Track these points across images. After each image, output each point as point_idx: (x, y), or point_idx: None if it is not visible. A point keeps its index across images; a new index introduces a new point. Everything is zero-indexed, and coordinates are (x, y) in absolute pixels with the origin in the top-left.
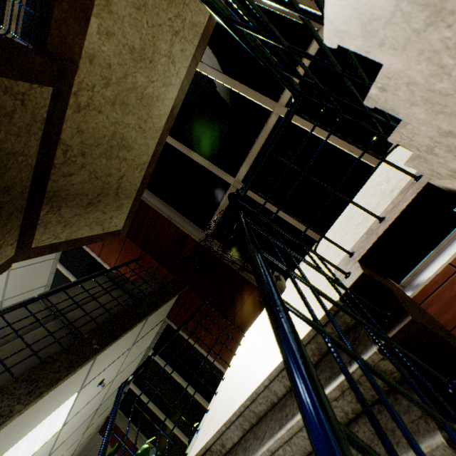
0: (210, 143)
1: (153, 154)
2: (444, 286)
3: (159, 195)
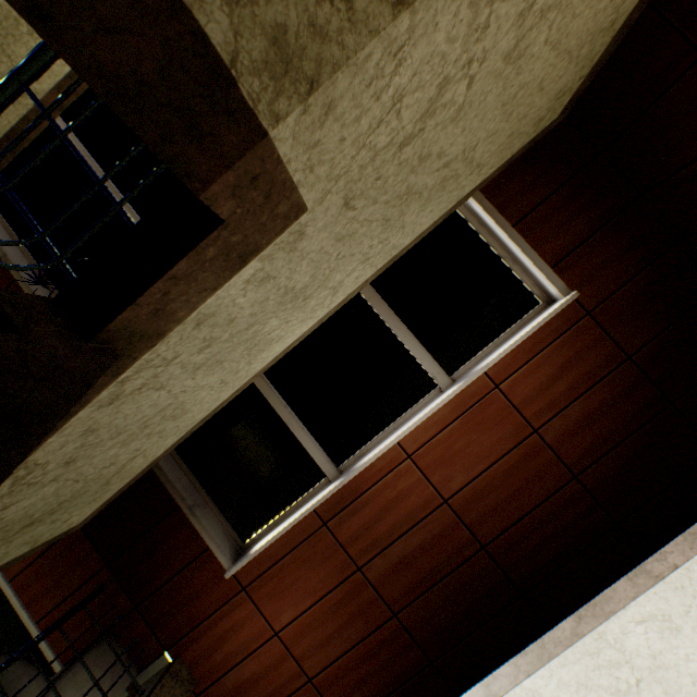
0: (131, 161)
1: (11, 134)
2: (388, 479)
3: (10, 216)
